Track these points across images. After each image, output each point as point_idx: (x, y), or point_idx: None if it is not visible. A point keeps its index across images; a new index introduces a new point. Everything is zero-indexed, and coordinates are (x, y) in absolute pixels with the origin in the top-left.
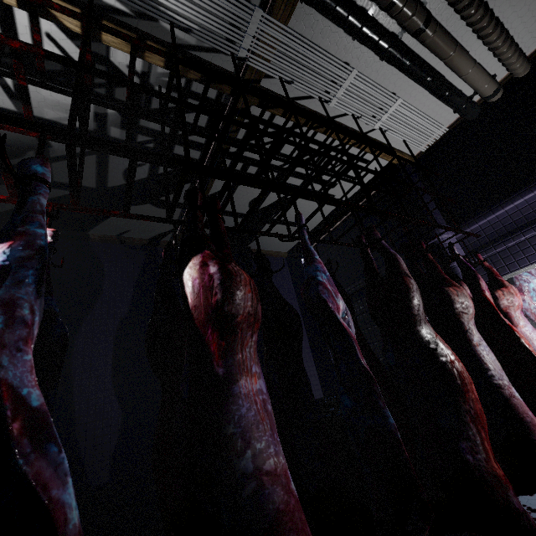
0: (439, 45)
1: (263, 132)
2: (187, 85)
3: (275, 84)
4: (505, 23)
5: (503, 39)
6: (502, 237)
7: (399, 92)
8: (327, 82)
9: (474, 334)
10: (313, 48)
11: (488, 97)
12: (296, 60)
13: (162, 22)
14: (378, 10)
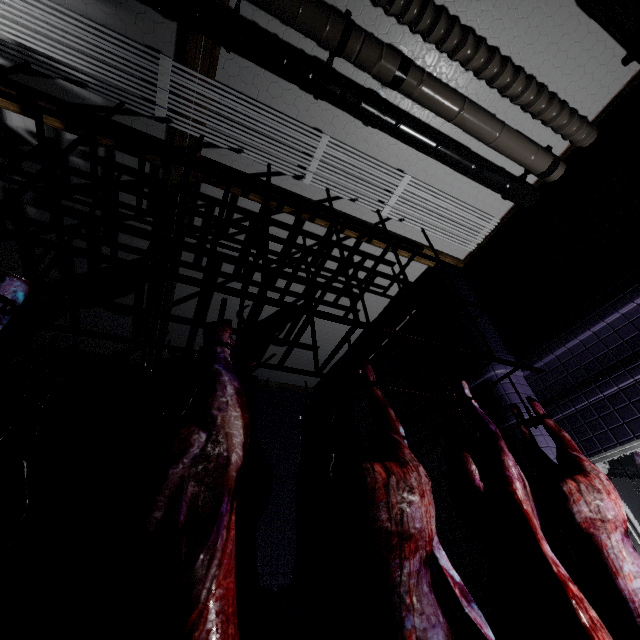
0: (435, 99)
1: (73, 171)
2: (109, 156)
3: (225, 155)
4: (537, 75)
5: (536, 92)
6: (594, 377)
7: (408, 169)
8: (291, 151)
9: (412, 603)
10: (264, 109)
11: (544, 174)
12: (246, 125)
13: (57, 78)
14: (339, 61)
